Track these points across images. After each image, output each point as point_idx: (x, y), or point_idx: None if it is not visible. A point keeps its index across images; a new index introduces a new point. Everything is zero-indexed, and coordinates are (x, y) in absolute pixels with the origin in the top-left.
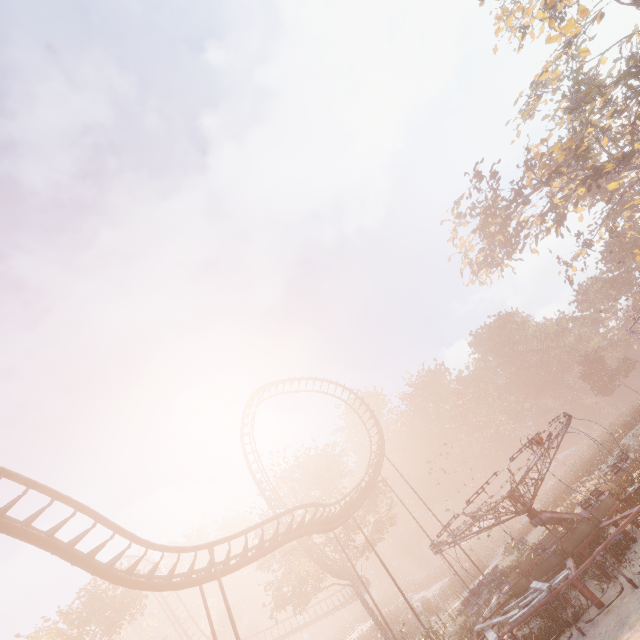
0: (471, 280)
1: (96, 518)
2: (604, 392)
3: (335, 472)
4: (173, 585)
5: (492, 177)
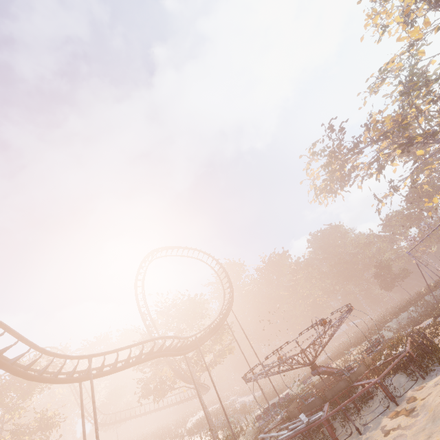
0: (313, 200)
1: (5, 329)
2: (386, 288)
3: (199, 313)
4: (58, 380)
5: (340, 131)
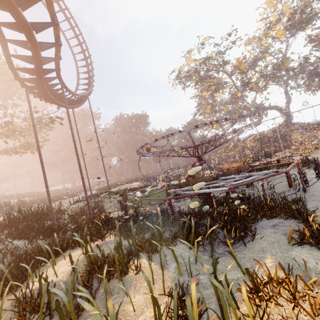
0: (175, 78)
1: None
2: (156, 161)
3: (12, 92)
4: None
5: (233, 43)
